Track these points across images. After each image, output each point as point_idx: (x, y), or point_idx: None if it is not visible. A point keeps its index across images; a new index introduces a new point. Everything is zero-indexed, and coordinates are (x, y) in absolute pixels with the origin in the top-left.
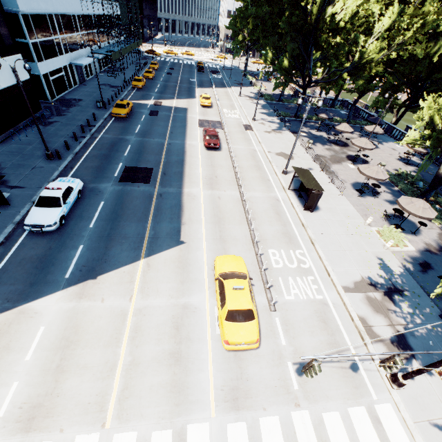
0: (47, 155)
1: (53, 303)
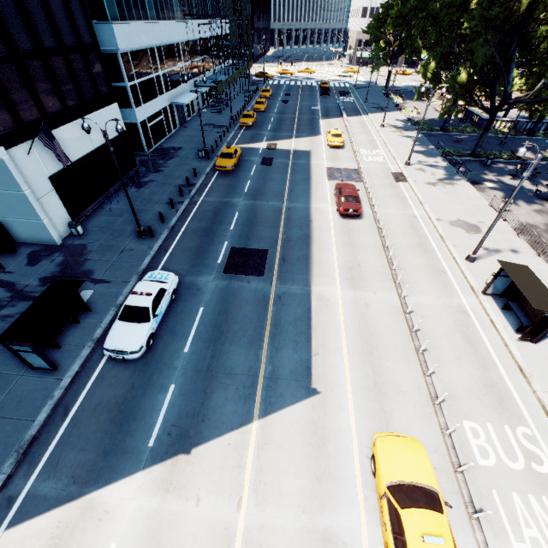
0: (138, 232)
1: (130, 495)
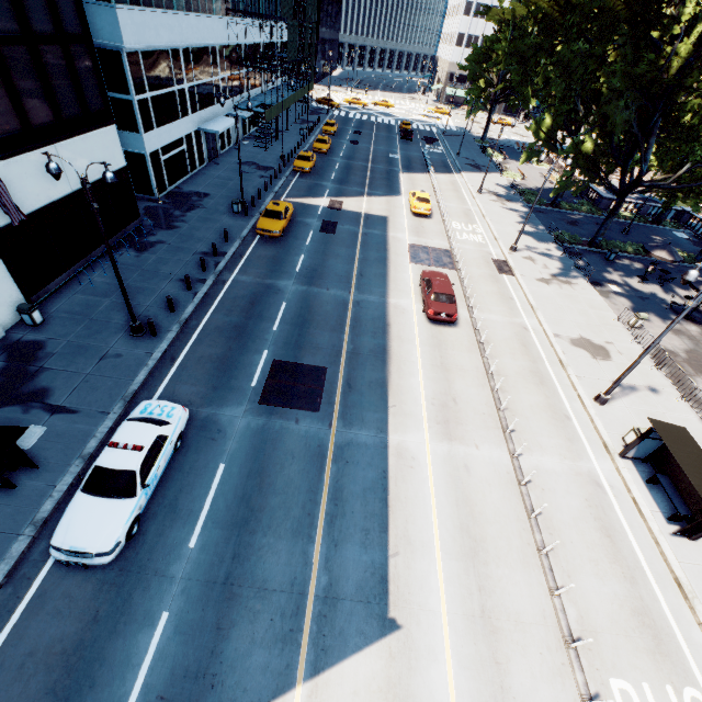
0: (131, 327)
1: None
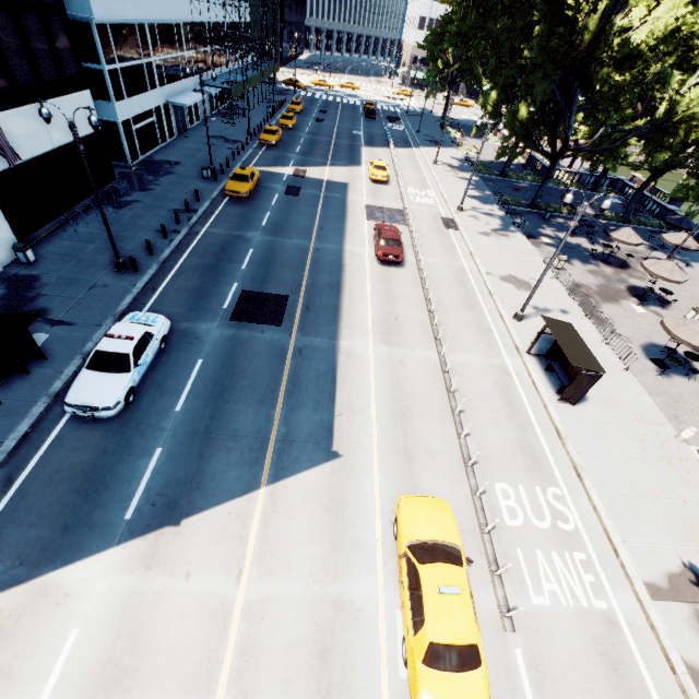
0: (116, 264)
1: (99, 575)
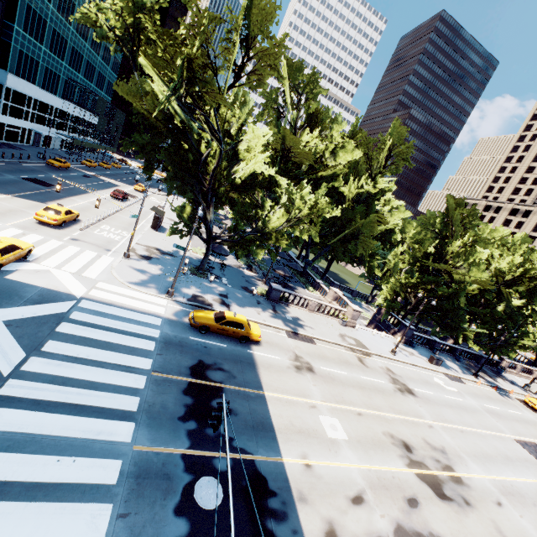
0: None
1: None
